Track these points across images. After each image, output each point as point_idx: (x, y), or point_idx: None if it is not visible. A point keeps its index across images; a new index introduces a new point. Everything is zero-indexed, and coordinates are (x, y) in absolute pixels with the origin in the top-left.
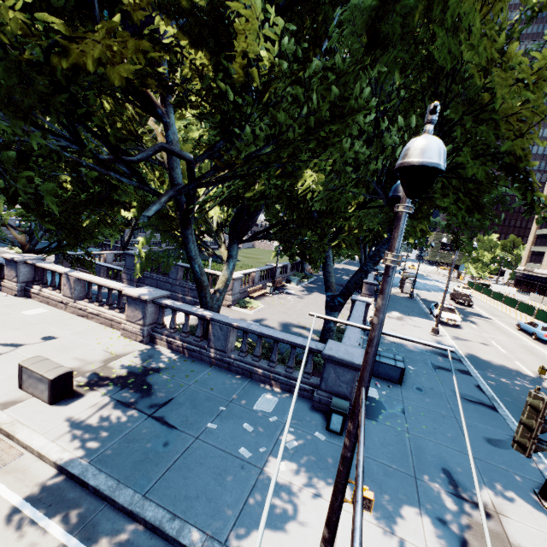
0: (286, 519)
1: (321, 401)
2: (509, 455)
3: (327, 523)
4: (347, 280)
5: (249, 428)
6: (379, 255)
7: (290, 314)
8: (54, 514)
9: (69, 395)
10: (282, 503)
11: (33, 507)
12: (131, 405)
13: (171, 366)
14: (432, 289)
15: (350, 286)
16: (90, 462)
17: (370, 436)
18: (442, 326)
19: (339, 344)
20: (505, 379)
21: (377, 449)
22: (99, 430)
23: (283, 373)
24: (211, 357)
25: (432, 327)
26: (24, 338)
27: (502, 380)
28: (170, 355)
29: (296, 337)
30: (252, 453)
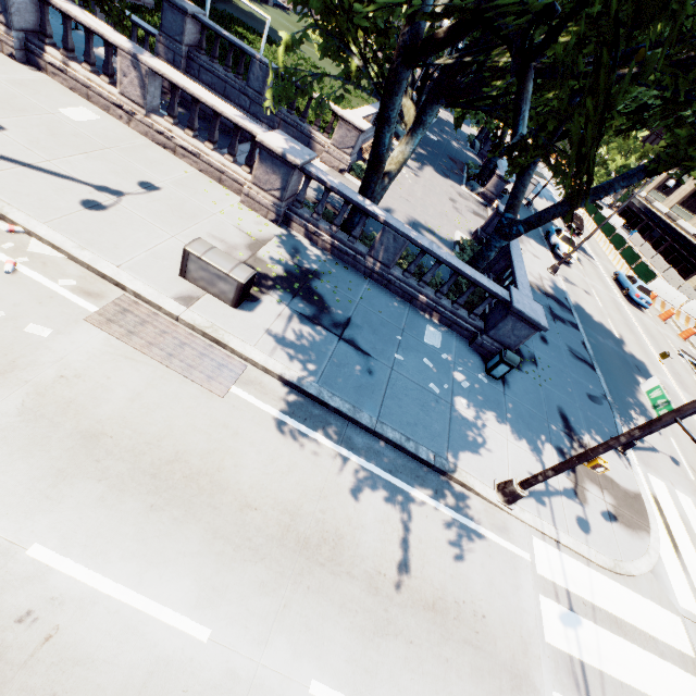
0: (478, 445)
1: (483, 345)
2: (600, 410)
3: (556, 470)
4: (458, 152)
5: (429, 364)
6: (608, 193)
7: (413, 204)
8: (313, 427)
9: (246, 297)
10: (473, 434)
11: (293, 420)
12: (315, 321)
13: (326, 270)
14: (544, 195)
15: (545, 218)
16: (318, 384)
17: (516, 383)
18: (555, 259)
19: (521, 294)
20: (599, 337)
21: (523, 396)
22: (304, 349)
23: (449, 308)
24: (368, 268)
25: (554, 264)
26: (112, 178)
27: (597, 339)
28: (317, 253)
29: (480, 275)
30: (439, 389)
